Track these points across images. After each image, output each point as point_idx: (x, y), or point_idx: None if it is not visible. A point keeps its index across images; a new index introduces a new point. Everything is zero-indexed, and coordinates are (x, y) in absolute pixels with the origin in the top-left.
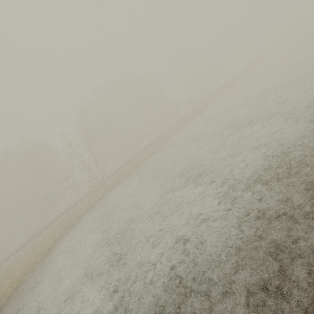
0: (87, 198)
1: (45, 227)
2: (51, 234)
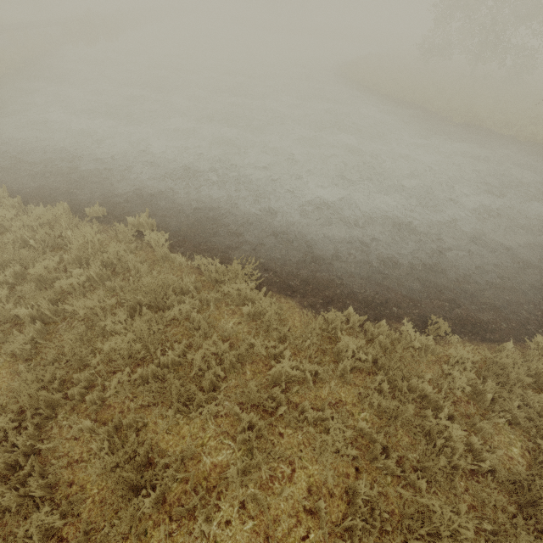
0: None
1: None
2: None
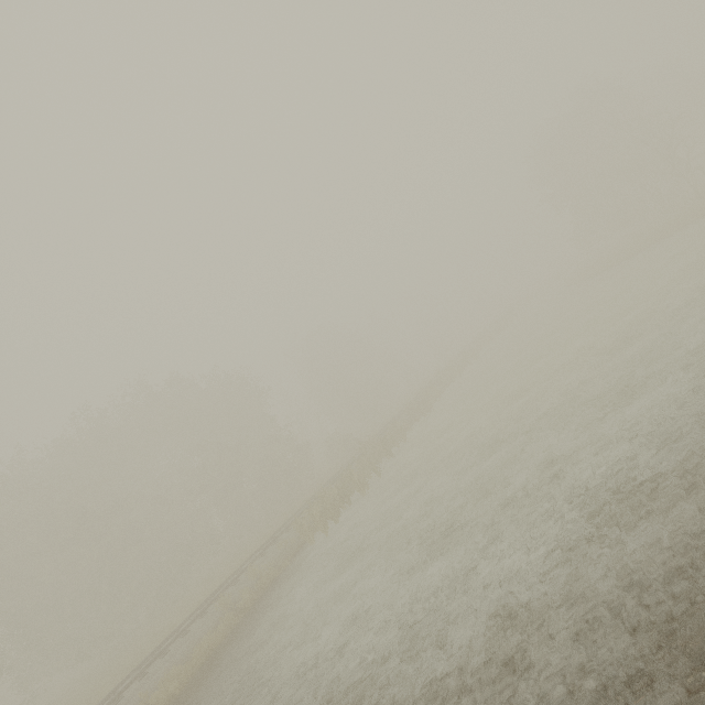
0: None
1: None
2: None
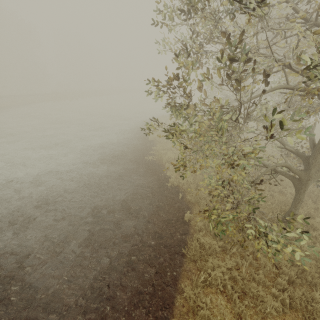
0: None
1: None
2: None
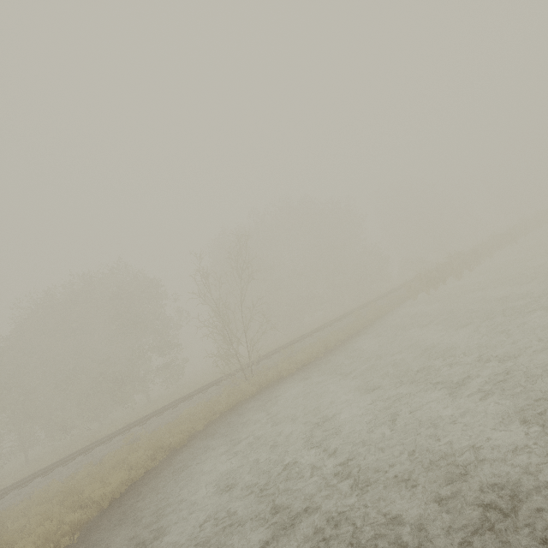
0: (204, 395)
1: (103, 440)
2: (120, 459)
